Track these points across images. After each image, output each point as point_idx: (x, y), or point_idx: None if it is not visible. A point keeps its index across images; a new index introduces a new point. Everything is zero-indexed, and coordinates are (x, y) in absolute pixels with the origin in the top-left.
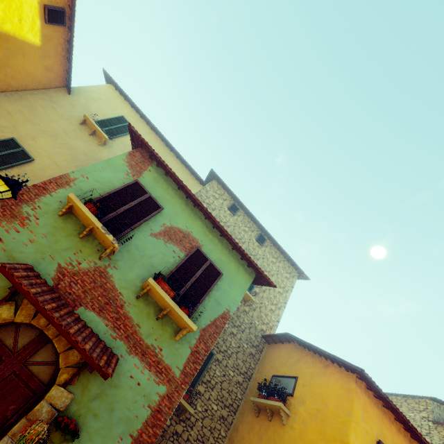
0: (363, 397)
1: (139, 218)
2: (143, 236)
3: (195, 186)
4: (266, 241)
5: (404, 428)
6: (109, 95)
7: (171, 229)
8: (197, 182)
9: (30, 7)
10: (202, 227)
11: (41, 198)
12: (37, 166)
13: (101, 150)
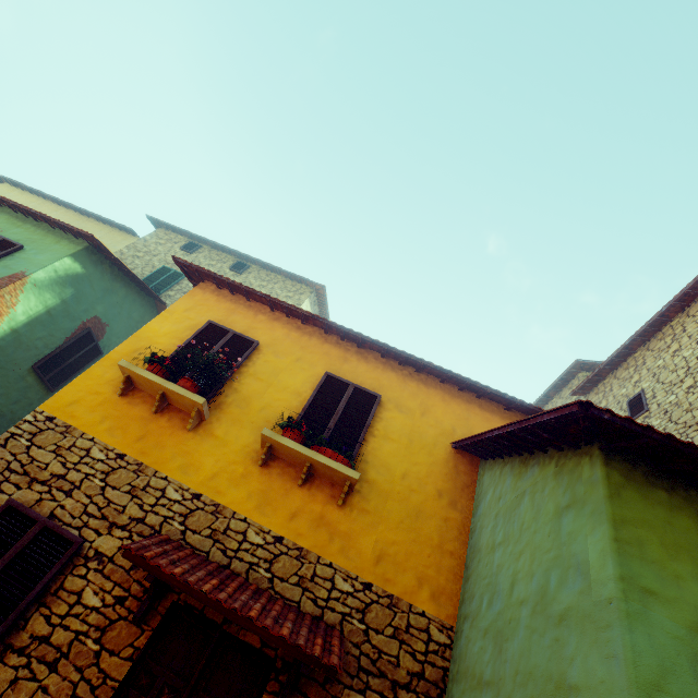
0: (204, 296)
1: None
2: None
3: (127, 240)
4: (247, 266)
5: (286, 316)
6: (2, 192)
7: None
8: (130, 236)
9: None
10: (9, 219)
11: None
12: None
13: None
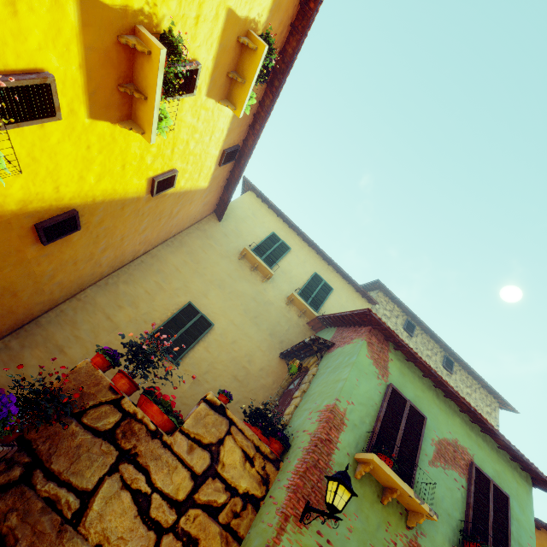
0: None
1: (414, 444)
2: (424, 469)
3: (364, 306)
4: (454, 365)
5: None
6: (253, 207)
7: (441, 445)
8: (364, 300)
9: (212, 158)
10: (462, 426)
11: (333, 458)
12: (217, 333)
13: (266, 288)
